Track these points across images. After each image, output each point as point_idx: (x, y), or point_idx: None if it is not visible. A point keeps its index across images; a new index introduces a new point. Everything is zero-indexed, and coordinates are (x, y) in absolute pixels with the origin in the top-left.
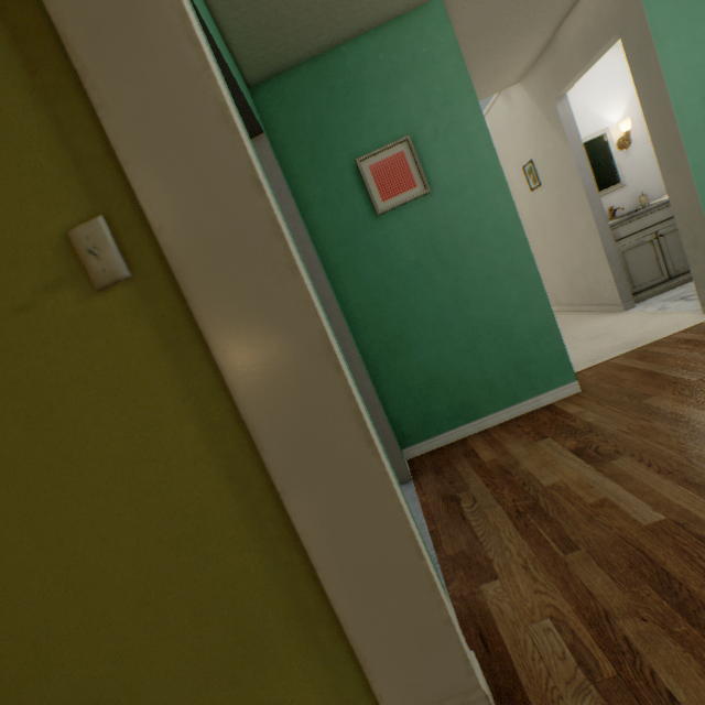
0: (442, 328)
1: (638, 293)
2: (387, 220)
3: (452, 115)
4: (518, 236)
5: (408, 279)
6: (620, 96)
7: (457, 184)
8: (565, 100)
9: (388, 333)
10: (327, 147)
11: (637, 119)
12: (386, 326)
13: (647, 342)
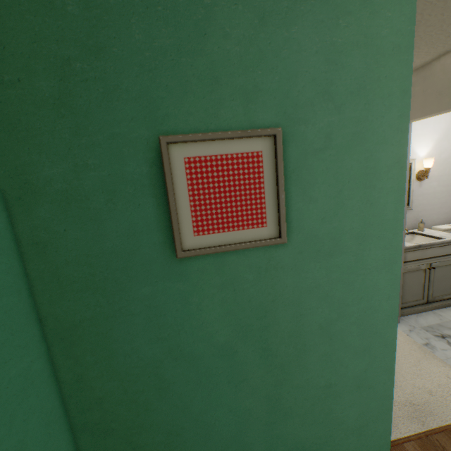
0: (237, 447)
1: (402, 308)
2: (194, 267)
3: (363, 118)
4: (387, 336)
5: (204, 370)
6: (431, 136)
7: (331, 238)
8: (409, 128)
9: (144, 447)
10: (104, 82)
11: (435, 160)
12: (143, 437)
13: (437, 420)
